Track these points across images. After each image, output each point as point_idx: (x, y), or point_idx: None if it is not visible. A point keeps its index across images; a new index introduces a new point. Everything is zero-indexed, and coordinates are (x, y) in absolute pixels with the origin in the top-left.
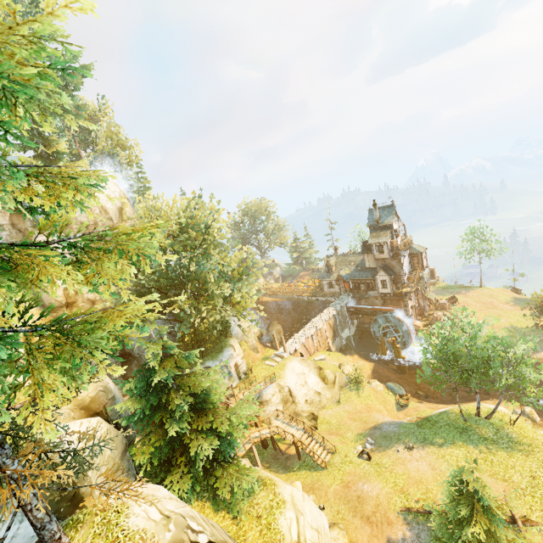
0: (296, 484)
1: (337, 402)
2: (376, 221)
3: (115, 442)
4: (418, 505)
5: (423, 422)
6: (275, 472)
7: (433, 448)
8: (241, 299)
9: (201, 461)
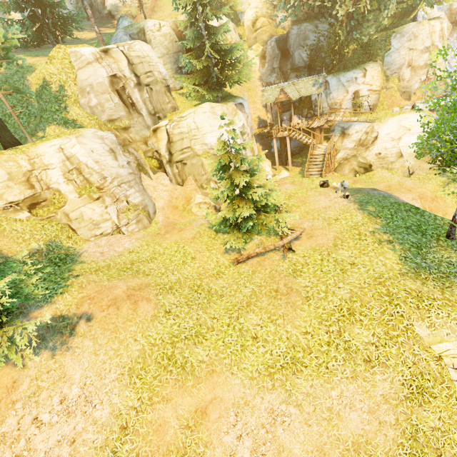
0: (283, 171)
1: (408, 175)
2: None
3: (172, 41)
4: (282, 204)
5: (406, 204)
6: (299, 172)
7: (354, 206)
8: None
9: (186, 67)
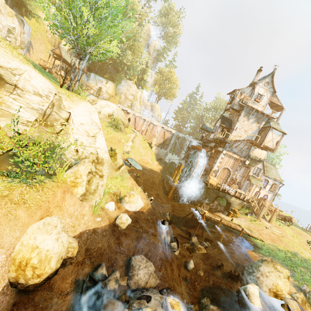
0: None
1: None
2: (250, 84)
3: None
4: None
5: None
6: None
7: None
8: (123, 57)
9: None
